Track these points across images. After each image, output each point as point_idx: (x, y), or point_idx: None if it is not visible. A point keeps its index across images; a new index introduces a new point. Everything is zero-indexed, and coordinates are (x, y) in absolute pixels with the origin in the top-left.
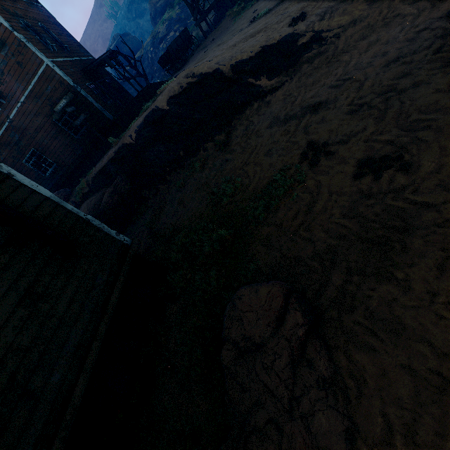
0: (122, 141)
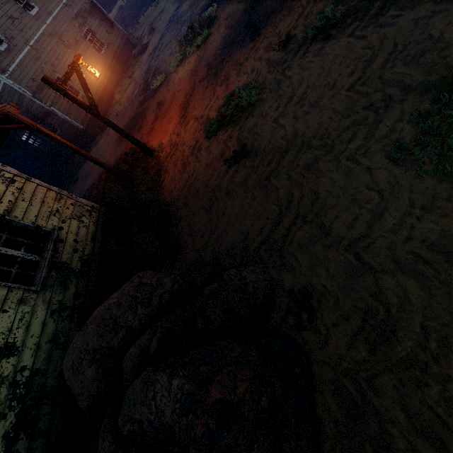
0: (119, 3)
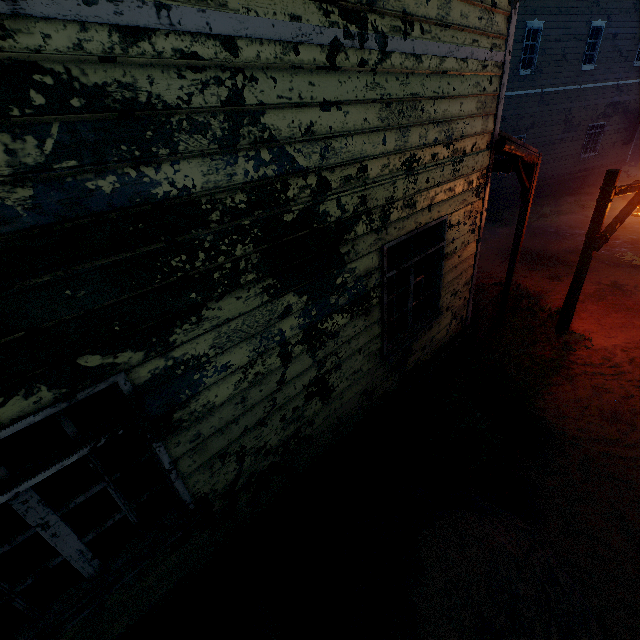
0: None
